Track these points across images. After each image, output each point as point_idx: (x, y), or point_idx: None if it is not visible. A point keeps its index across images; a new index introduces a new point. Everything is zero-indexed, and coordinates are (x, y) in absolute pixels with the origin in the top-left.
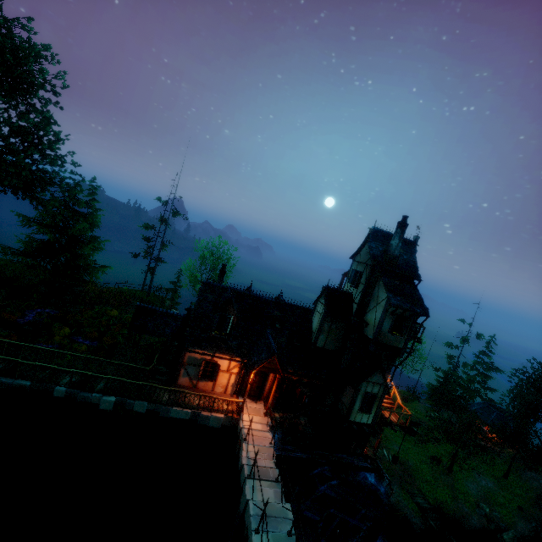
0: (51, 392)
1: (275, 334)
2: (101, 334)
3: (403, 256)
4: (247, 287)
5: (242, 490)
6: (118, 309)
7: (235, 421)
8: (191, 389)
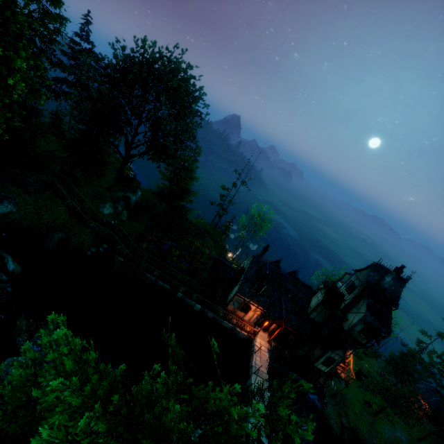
0: (176, 294)
1: (286, 301)
2: (191, 258)
3: (392, 287)
4: (278, 266)
5: (249, 376)
6: (199, 241)
7: (251, 338)
8: (233, 312)
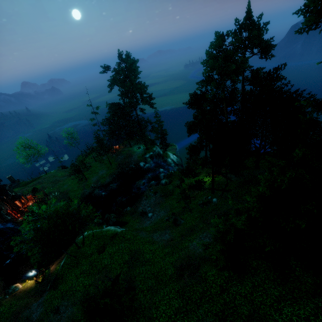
0: None
1: None
2: None
3: None
4: None
5: None
6: None
7: None
8: None
